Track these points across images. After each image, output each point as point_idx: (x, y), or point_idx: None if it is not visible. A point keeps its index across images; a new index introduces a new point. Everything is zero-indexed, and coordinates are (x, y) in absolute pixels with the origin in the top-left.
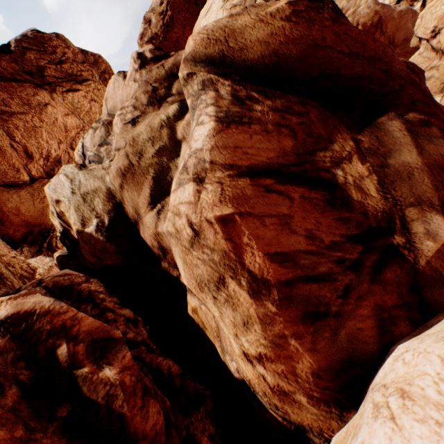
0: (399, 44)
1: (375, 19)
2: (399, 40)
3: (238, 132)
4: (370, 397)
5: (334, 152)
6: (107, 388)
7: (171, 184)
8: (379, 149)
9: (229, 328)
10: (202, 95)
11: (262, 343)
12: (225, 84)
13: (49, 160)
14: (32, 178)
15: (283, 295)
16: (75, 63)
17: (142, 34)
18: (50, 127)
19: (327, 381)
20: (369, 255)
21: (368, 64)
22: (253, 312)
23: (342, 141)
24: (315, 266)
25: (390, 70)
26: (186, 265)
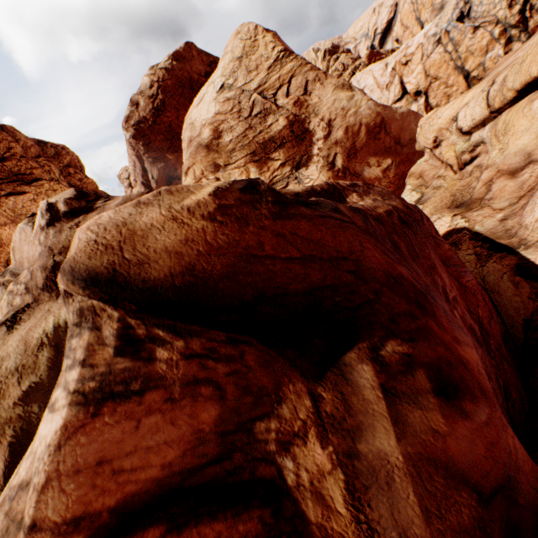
0: (405, 143)
1: (378, 120)
2: (405, 140)
3: (114, 421)
4: None
5: (283, 421)
6: None
7: None
8: (345, 419)
9: None
10: (74, 336)
11: None
12: (113, 317)
13: None
14: None
15: None
16: (25, 159)
17: (128, 117)
18: None
19: None
20: None
21: (329, 266)
22: None
23: (295, 397)
24: None
25: (360, 269)
26: None
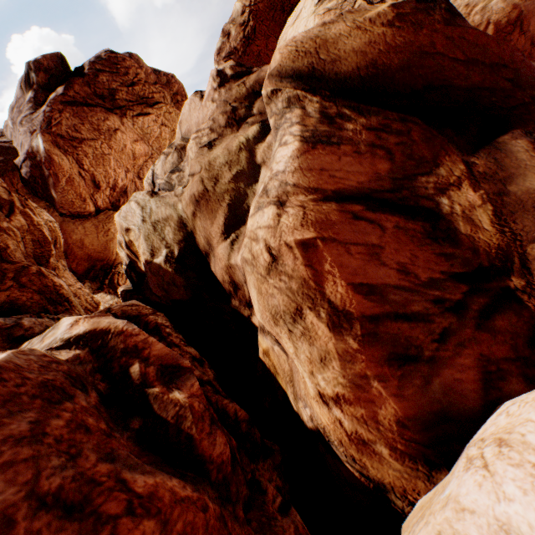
0: None
1: (513, 15)
2: None
3: (325, 154)
4: (464, 453)
5: (439, 178)
6: (176, 409)
7: (247, 212)
8: (497, 174)
9: (304, 365)
10: (286, 113)
11: (340, 382)
12: (313, 101)
13: (115, 190)
14: (98, 209)
15: (367, 331)
16: (147, 84)
17: (219, 49)
18: (118, 154)
19: (413, 433)
20: (476, 297)
21: (489, 72)
22: (332, 347)
23: (450, 164)
24: (406, 304)
25: (518, 78)
26: (260, 295)
